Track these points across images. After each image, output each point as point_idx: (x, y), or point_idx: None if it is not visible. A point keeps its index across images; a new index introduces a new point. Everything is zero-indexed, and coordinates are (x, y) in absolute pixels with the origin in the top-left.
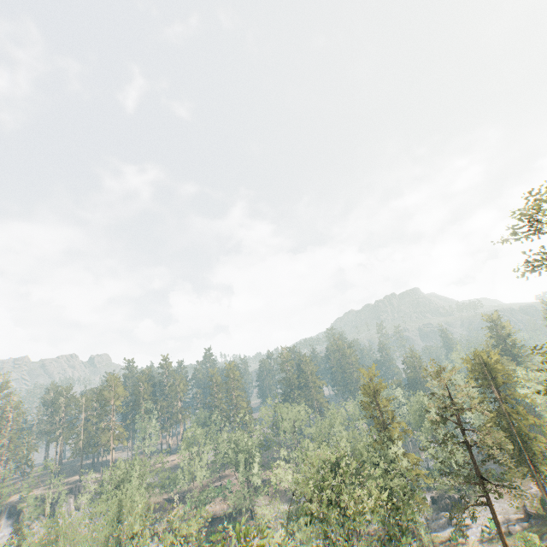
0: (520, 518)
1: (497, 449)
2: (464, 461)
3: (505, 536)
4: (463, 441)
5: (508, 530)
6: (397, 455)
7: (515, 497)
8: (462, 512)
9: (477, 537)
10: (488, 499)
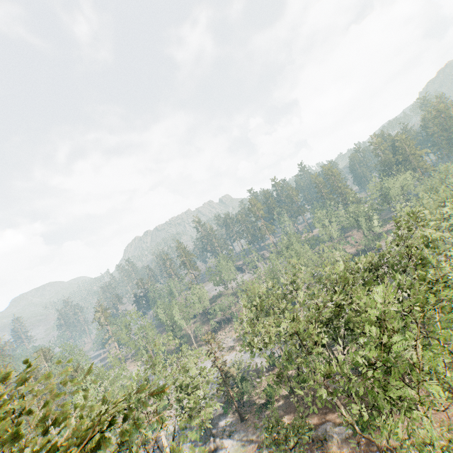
0: None
1: None
2: None
3: None
4: None
5: None
6: None
7: None
8: None
9: None
10: None
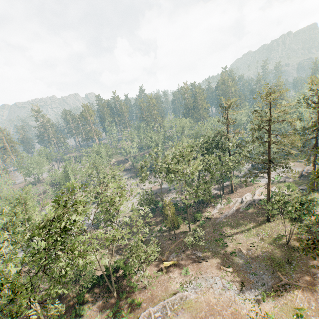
0: (296, 176)
1: (290, 146)
2: (264, 151)
3: (281, 183)
4: (267, 141)
5: (285, 181)
6: (228, 146)
7: (284, 172)
8: (250, 175)
9: (265, 182)
10: (269, 171)
